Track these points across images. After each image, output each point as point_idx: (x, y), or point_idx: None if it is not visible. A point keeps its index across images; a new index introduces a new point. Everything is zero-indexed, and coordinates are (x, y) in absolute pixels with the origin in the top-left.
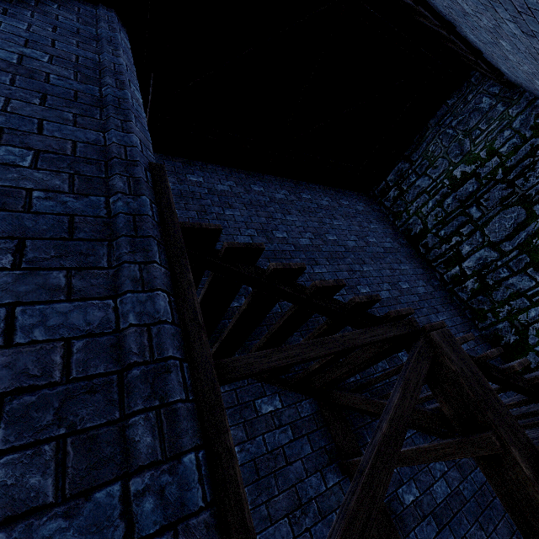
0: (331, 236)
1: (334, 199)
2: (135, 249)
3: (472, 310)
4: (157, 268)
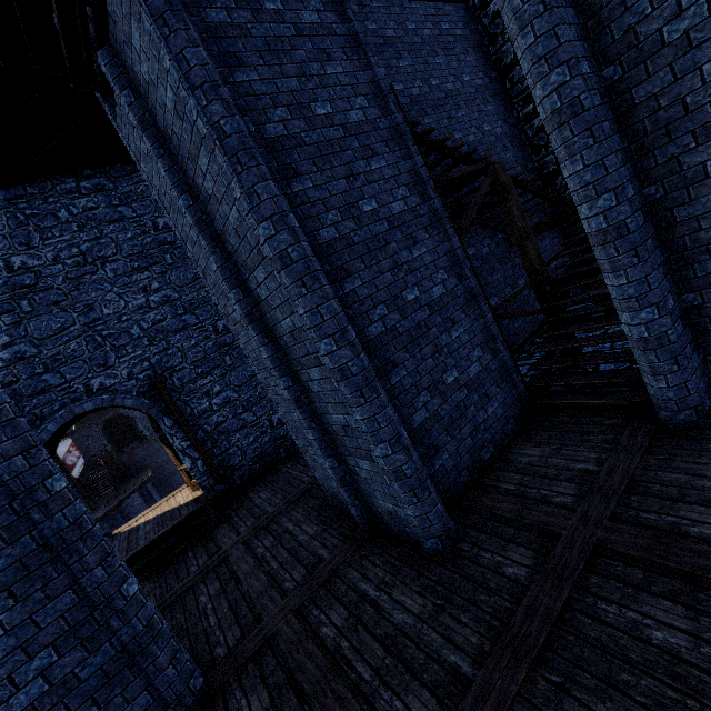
0: (434, 80)
1: (435, 23)
2: (409, 141)
3: (533, 146)
4: (417, 147)
